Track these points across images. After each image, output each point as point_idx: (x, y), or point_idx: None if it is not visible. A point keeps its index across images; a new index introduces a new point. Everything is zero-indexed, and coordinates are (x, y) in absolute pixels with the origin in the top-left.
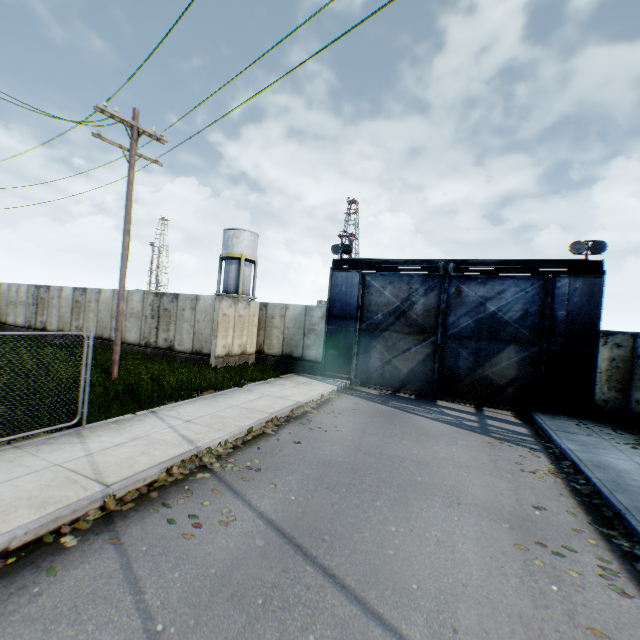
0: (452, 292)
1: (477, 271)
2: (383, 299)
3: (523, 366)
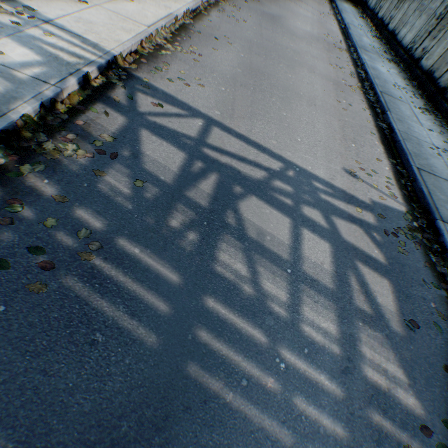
0: None
1: None
2: None
3: None
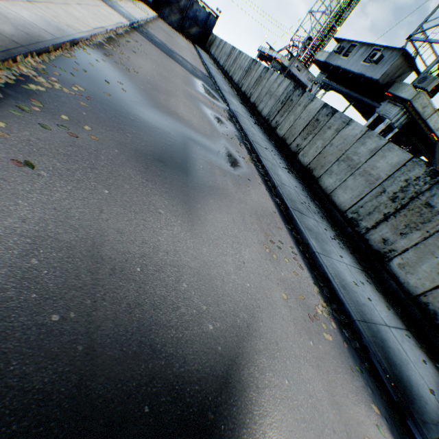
0: (191, 4)
1: (198, 2)
2: None
3: (197, 33)
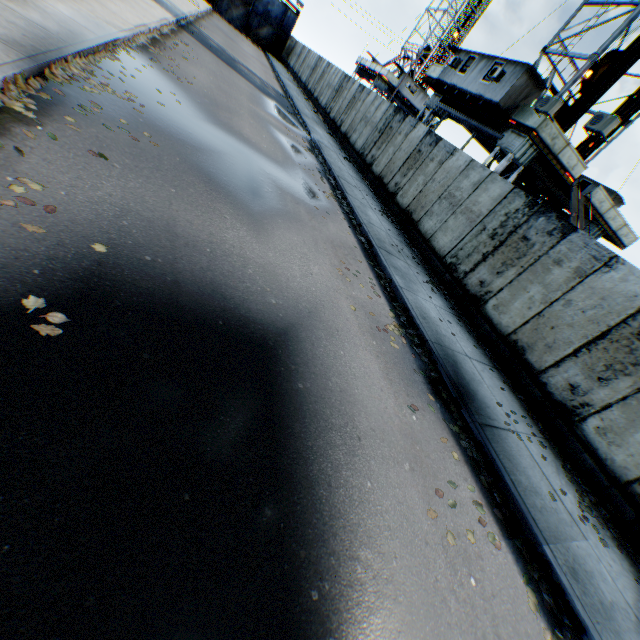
0: None
1: None
2: None
3: (270, 36)
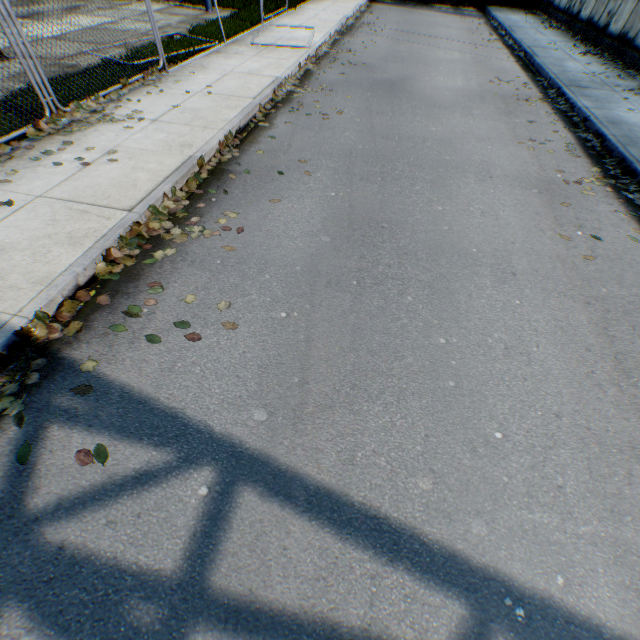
0: None
1: None
2: None
3: None
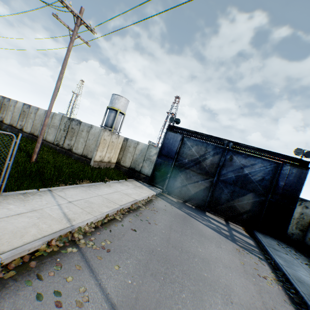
0: (227, 158)
1: (243, 150)
2: (190, 152)
3: (255, 205)
